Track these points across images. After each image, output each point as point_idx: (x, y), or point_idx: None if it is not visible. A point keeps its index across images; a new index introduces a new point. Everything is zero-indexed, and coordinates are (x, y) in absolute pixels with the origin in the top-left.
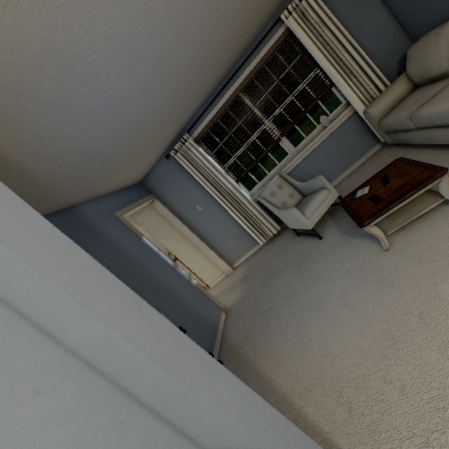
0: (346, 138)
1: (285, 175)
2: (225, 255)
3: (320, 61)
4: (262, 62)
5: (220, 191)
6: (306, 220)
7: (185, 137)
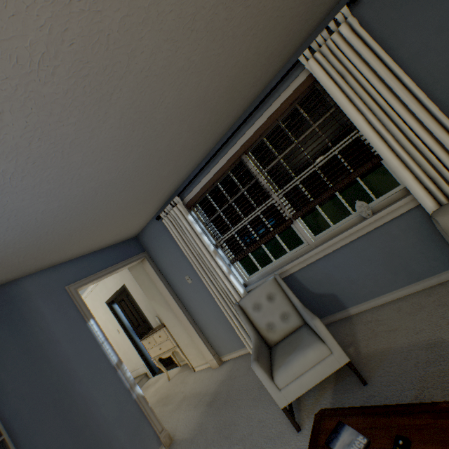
0: (401, 241)
1: (281, 282)
2: (213, 341)
3: (357, 123)
4: (272, 118)
5: (206, 271)
6: (275, 391)
7: (175, 201)
